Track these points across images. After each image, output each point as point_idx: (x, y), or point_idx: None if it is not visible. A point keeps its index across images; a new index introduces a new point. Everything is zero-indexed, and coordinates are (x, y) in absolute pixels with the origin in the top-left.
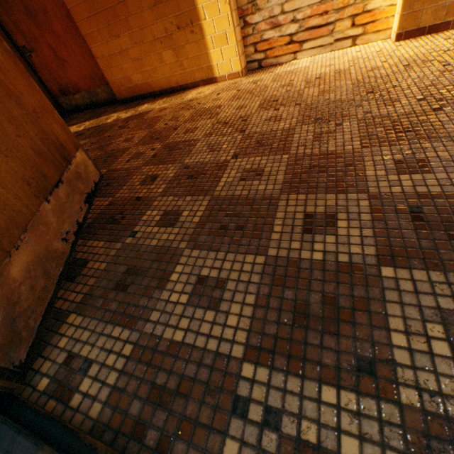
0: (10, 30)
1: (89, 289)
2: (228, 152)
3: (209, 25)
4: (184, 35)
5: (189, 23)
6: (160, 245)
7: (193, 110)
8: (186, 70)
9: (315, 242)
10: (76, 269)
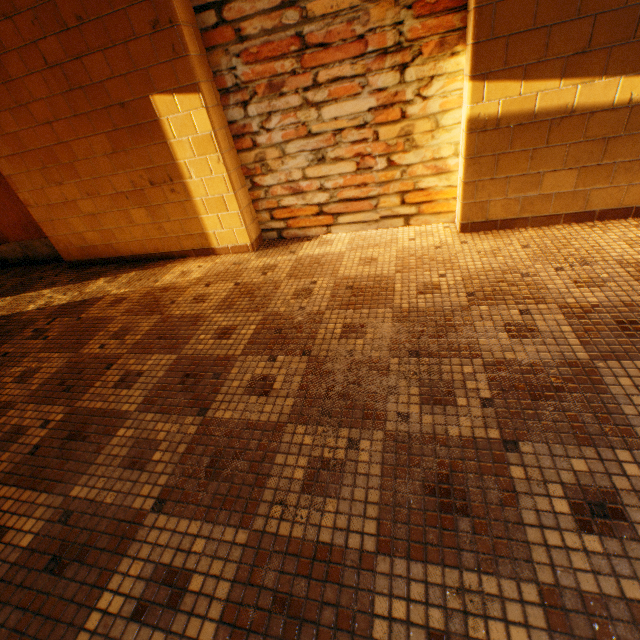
0: None
1: None
2: (155, 480)
3: (198, 184)
4: (162, 192)
5: (168, 180)
6: None
7: (158, 316)
8: (169, 235)
9: None
10: None
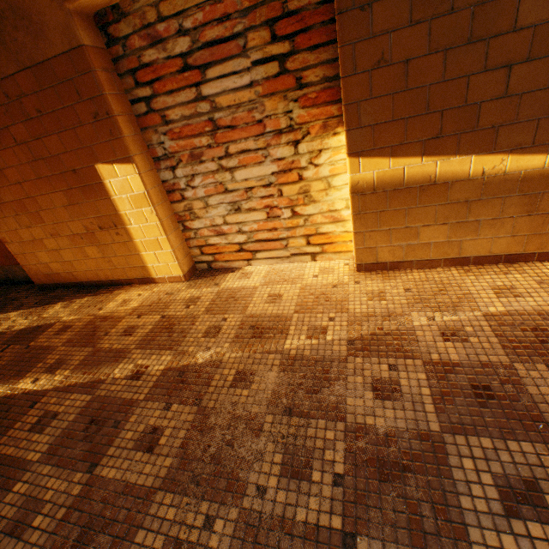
0: None
1: None
2: None
3: (137, 229)
4: (109, 234)
5: (113, 225)
6: None
7: (90, 349)
8: (117, 266)
9: None
10: None
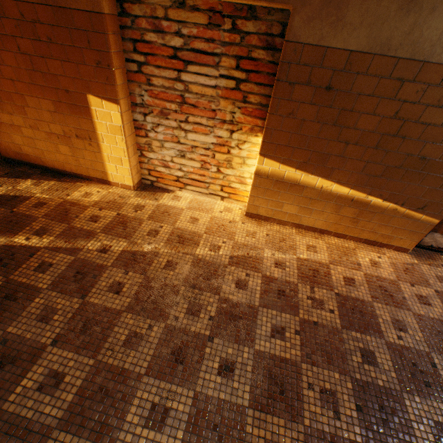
0: None
1: None
2: (54, 329)
3: (107, 147)
4: (83, 143)
5: (88, 138)
6: None
7: (66, 225)
8: (82, 165)
9: None
10: None
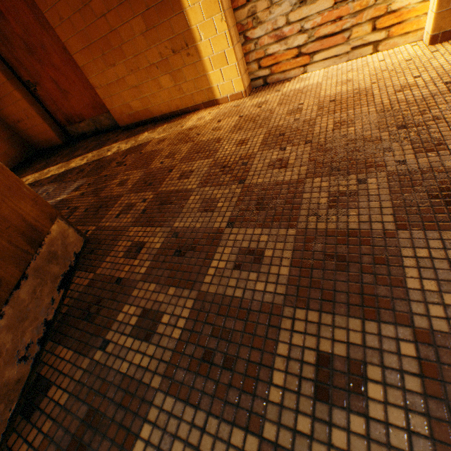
0: (15, 67)
1: (42, 440)
2: (223, 215)
3: (206, 45)
4: (180, 58)
5: (184, 46)
6: (130, 374)
7: (191, 143)
8: (186, 94)
9: (333, 423)
10: (36, 395)
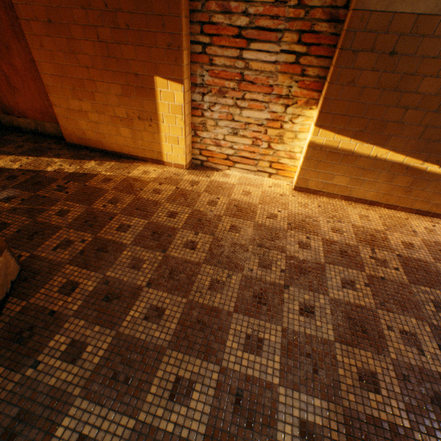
0: None
1: None
2: (145, 275)
3: (166, 127)
4: (143, 124)
5: (149, 119)
6: (57, 386)
7: (134, 196)
8: (139, 147)
9: (173, 410)
10: None
